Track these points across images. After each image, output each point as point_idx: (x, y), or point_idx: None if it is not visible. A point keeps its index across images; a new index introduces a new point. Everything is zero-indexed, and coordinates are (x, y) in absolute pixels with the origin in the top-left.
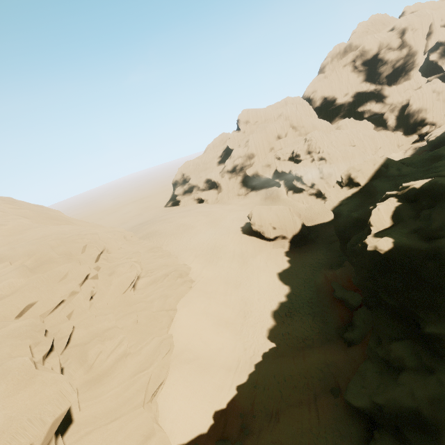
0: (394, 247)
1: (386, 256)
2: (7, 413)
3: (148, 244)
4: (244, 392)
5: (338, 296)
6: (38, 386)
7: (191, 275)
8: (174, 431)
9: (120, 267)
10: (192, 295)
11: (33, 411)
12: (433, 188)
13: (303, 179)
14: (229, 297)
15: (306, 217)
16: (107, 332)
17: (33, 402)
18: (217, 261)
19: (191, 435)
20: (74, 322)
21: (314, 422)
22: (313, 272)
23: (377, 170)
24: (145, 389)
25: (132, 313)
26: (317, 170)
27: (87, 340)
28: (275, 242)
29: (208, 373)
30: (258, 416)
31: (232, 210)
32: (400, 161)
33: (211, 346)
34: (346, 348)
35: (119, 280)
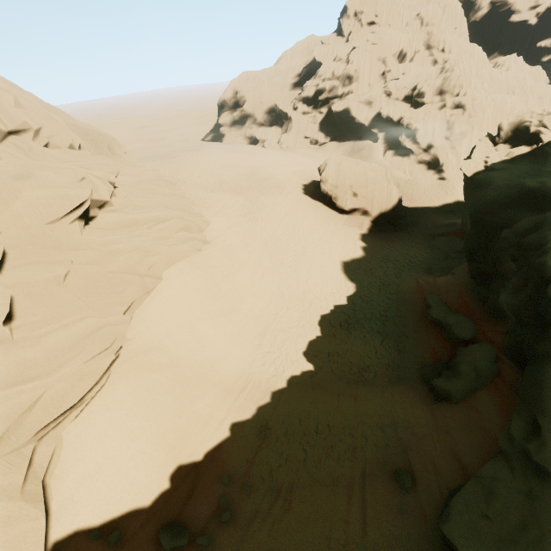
0: None
1: None
2: None
3: (151, 172)
4: (242, 437)
5: (434, 317)
6: None
7: (207, 233)
8: (78, 499)
9: (50, 171)
10: (198, 263)
11: None
12: None
13: (417, 135)
14: (259, 279)
15: (403, 194)
16: None
17: None
18: (253, 223)
19: (114, 511)
20: None
21: (355, 532)
22: (399, 272)
23: None
24: (6, 426)
25: (56, 263)
26: (445, 123)
27: None
28: (350, 217)
29: (188, 394)
30: (255, 487)
31: (296, 160)
32: None
33: (208, 348)
34: (432, 402)
35: (41, 195)
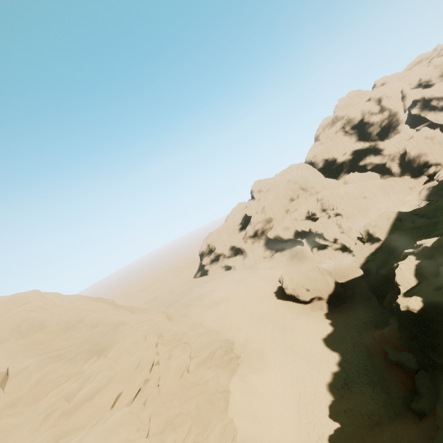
0: (424, 306)
1: (420, 314)
2: None
3: (188, 321)
4: None
5: (392, 359)
6: None
7: (236, 351)
8: None
9: (175, 350)
10: (242, 373)
11: None
12: (442, 246)
13: (324, 236)
14: (278, 371)
15: (337, 274)
16: (176, 419)
17: None
18: (258, 332)
19: None
20: (150, 410)
21: None
22: (360, 333)
23: (392, 224)
24: None
25: (192, 397)
26: (335, 225)
27: (162, 428)
28: (312, 304)
29: None
30: None
31: (261, 274)
32: (412, 212)
33: (272, 431)
34: (418, 421)
35: (176, 363)
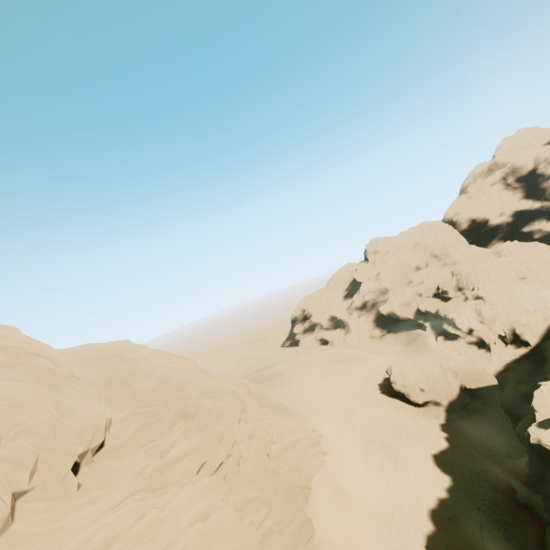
0: None
1: None
2: (233, 546)
3: (272, 399)
4: None
5: (521, 501)
6: (242, 533)
7: (322, 445)
8: None
9: (257, 430)
10: (327, 472)
11: (245, 549)
12: None
13: (456, 323)
14: (371, 480)
15: (466, 375)
16: (254, 502)
17: (242, 543)
18: (352, 429)
19: None
20: (230, 485)
21: None
22: (484, 459)
23: None
24: None
25: (270, 484)
26: (473, 311)
27: (239, 507)
28: (425, 409)
29: None
30: None
31: (365, 358)
32: None
33: (353, 545)
34: None
35: (258, 445)
